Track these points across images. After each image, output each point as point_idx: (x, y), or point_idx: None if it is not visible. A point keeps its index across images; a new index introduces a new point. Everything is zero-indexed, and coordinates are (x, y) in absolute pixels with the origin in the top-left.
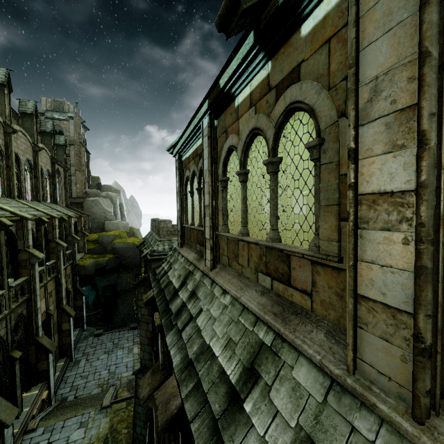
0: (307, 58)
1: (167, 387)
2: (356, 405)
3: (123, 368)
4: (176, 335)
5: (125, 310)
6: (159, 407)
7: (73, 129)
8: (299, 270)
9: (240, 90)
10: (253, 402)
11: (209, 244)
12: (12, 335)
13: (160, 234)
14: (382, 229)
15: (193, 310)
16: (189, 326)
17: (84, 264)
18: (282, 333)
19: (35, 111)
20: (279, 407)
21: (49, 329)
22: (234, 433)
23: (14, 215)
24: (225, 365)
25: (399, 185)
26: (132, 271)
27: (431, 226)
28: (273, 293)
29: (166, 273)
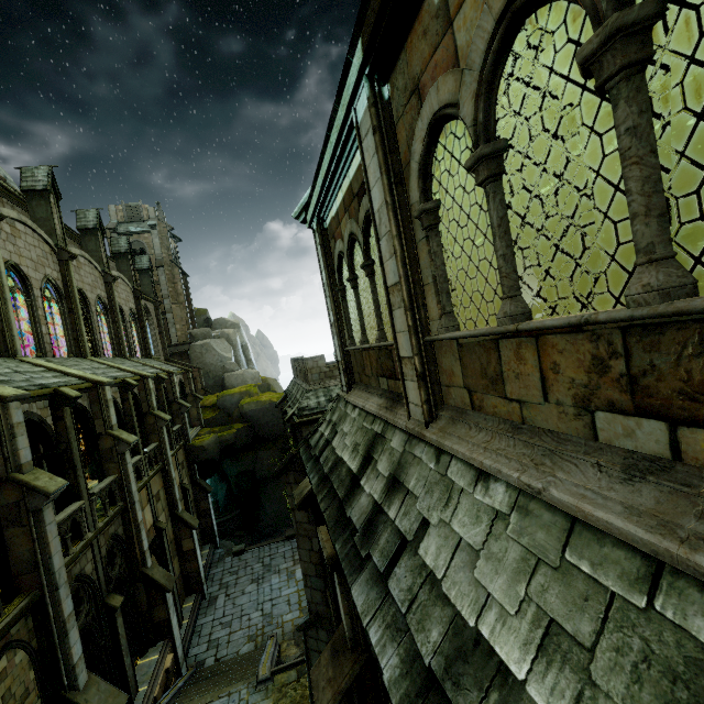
0: None
1: None
2: None
3: (284, 606)
4: (374, 587)
5: (273, 509)
6: None
7: (159, 243)
8: None
9: None
10: None
11: (413, 368)
12: (105, 570)
13: (309, 379)
14: None
15: (404, 523)
16: (403, 565)
17: (202, 444)
18: None
19: (99, 223)
20: None
21: (163, 552)
22: None
23: (84, 381)
24: None
25: None
26: (275, 446)
27: None
28: (690, 470)
29: (328, 444)
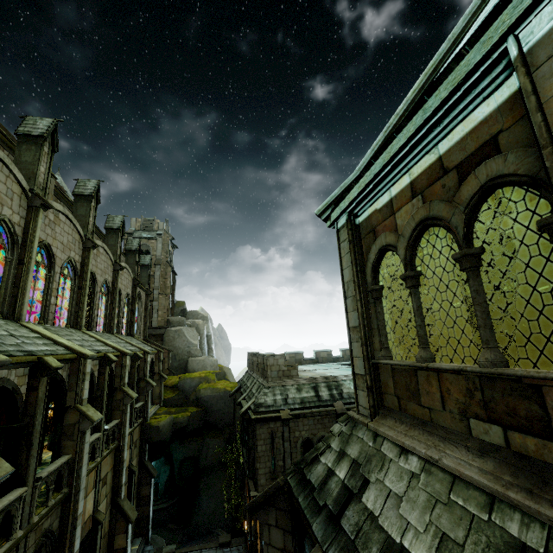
0: None
1: None
2: None
3: None
4: None
5: (210, 504)
6: None
7: (161, 247)
8: None
9: None
10: None
11: None
12: None
13: (268, 375)
14: None
15: None
16: None
17: (158, 424)
18: None
19: (122, 226)
20: None
21: (93, 551)
22: None
23: (70, 351)
24: None
25: None
26: (222, 434)
27: None
28: None
29: (351, 496)
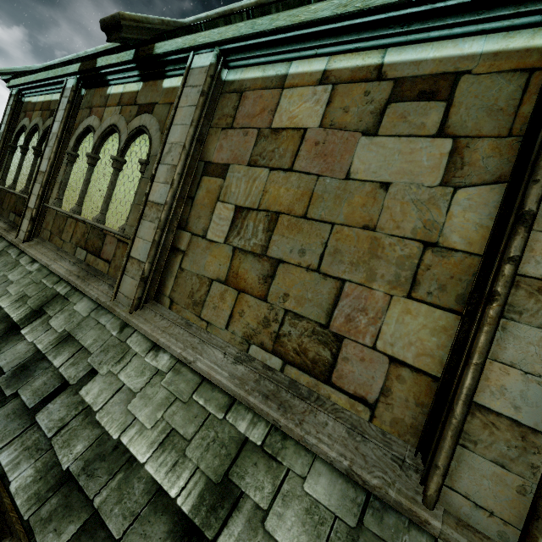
0: (160, 104)
1: None
2: (106, 313)
3: None
4: None
5: None
6: None
7: None
8: (109, 246)
9: (115, 83)
10: (32, 328)
11: (31, 214)
12: None
13: None
14: (150, 221)
15: None
16: None
17: None
18: (78, 286)
19: None
20: (54, 325)
21: None
22: (4, 346)
23: None
24: (11, 312)
25: (162, 201)
26: None
27: (163, 222)
28: (85, 263)
29: None
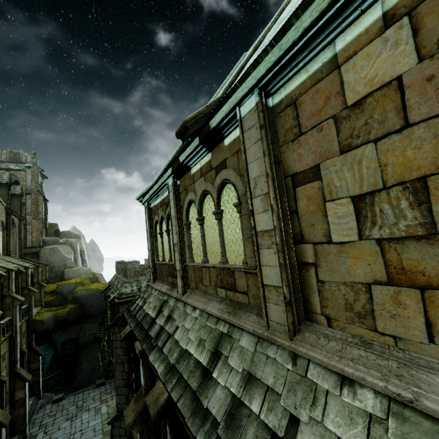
0: (229, 157)
1: (155, 390)
2: (268, 344)
3: (91, 433)
4: (158, 352)
5: (89, 366)
6: (150, 405)
7: (31, 178)
8: (239, 280)
9: (194, 165)
10: (218, 370)
11: (180, 274)
12: None
13: (128, 275)
14: (267, 248)
15: (171, 329)
16: (169, 342)
17: (42, 319)
18: (233, 322)
19: None
20: (233, 365)
21: (1, 399)
22: (208, 392)
23: None
24: (199, 357)
25: (269, 227)
26: (96, 320)
27: (280, 245)
28: (227, 299)
29: (141, 308)
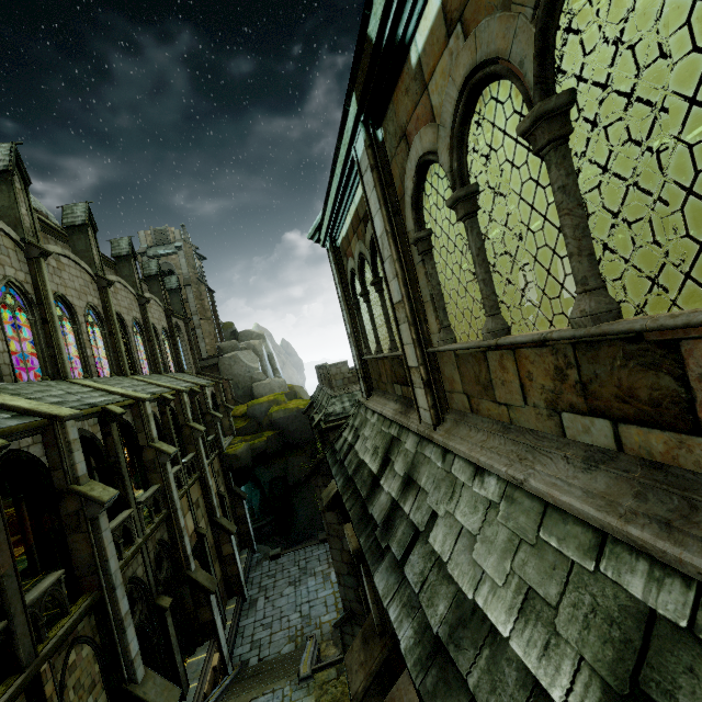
0: None
1: None
2: None
3: (321, 608)
4: (393, 573)
5: (306, 513)
6: None
7: (185, 263)
8: None
9: (416, 18)
10: None
11: (420, 377)
12: (154, 573)
13: (333, 385)
14: None
15: (417, 516)
16: (416, 552)
17: (236, 452)
18: None
19: (132, 250)
20: None
21: (205, 556)
22: None
23: (127, 398)
24: (539, 671)
25: None
26: (304, 452)
27: None
28: (629, 459)
29: (351, 448)
